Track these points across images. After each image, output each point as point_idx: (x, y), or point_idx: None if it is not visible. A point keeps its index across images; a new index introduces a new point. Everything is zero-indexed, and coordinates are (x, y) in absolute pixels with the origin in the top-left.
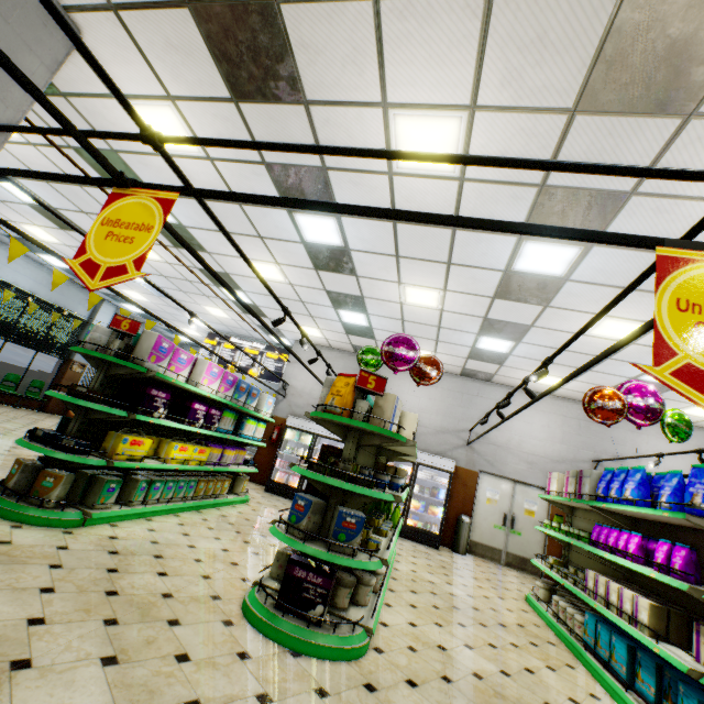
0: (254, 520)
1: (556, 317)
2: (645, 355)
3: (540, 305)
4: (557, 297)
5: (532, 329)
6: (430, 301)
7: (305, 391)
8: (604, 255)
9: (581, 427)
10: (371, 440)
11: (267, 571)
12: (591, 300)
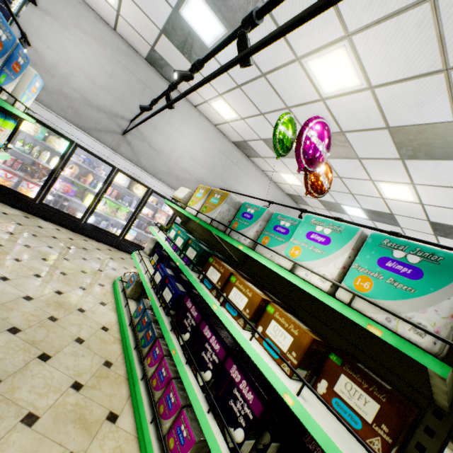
0: (1, 303)
1: (387, 166)
2: (372, 203)
3: (401, 156)
4: (424, 161)
5: (354, 160)
6: (331, 84)
7: (58, 69)
8: None
9: (277, 208)
10: None
11: None
12: (433, 176)
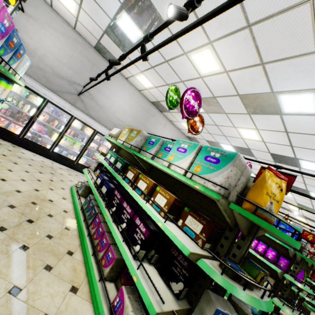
0: (3, 192)
1: (242, 118)
2: (237, 142)
3: (248, 112)
4: (260, 115)
5: (223, 114)
6: (205, 69)
7: (37, 52)
8: (314, 120)
9: None
10: (257, 233)
11: (80, 300)
12: (267, 124)
